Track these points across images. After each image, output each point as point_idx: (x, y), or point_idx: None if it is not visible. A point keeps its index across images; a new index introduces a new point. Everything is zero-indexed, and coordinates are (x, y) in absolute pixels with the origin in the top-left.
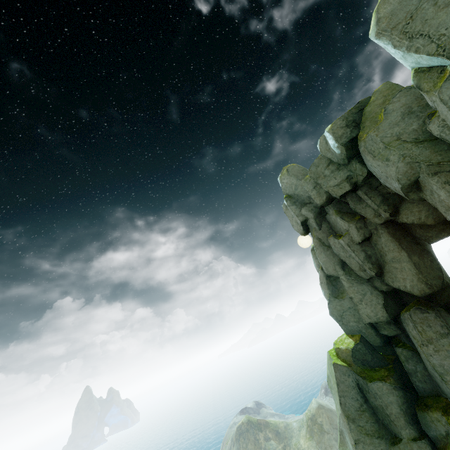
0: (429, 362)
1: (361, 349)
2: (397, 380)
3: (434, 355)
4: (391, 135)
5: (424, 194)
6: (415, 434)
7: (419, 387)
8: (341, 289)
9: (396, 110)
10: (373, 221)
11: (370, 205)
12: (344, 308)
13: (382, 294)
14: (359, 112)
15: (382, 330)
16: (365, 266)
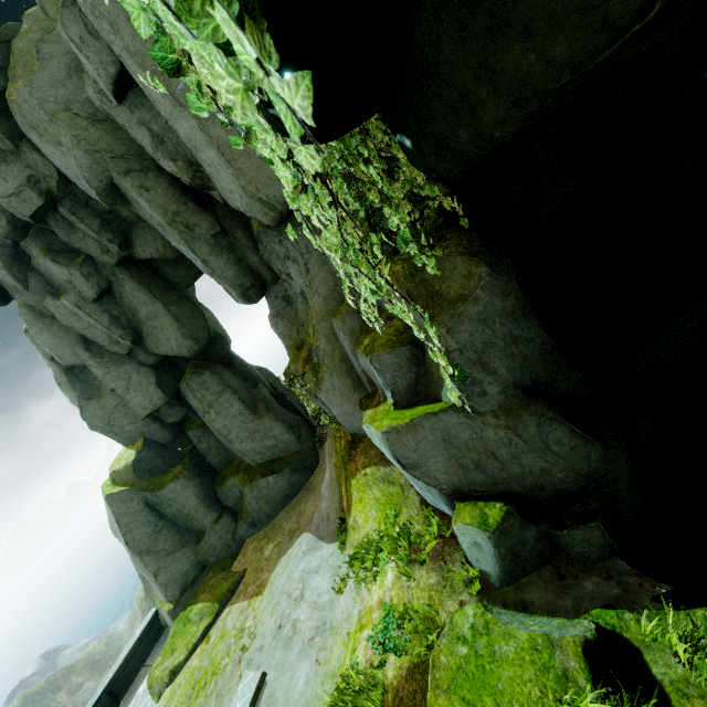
0: (214, 429)
1: (147, 456)
2: (193, 468)
3: (217, 419)
4: (57, 100)
5: (136, 208)
6: (217, 514)
7: (216, 463)
8: (96, 382)
9: (57, 58)
10: (104, 260)
11: (89, 234)
12: (109, 410)
13: (153, 370)
14: (3, 44)
15: (167, 418)
16: (115, 334)
